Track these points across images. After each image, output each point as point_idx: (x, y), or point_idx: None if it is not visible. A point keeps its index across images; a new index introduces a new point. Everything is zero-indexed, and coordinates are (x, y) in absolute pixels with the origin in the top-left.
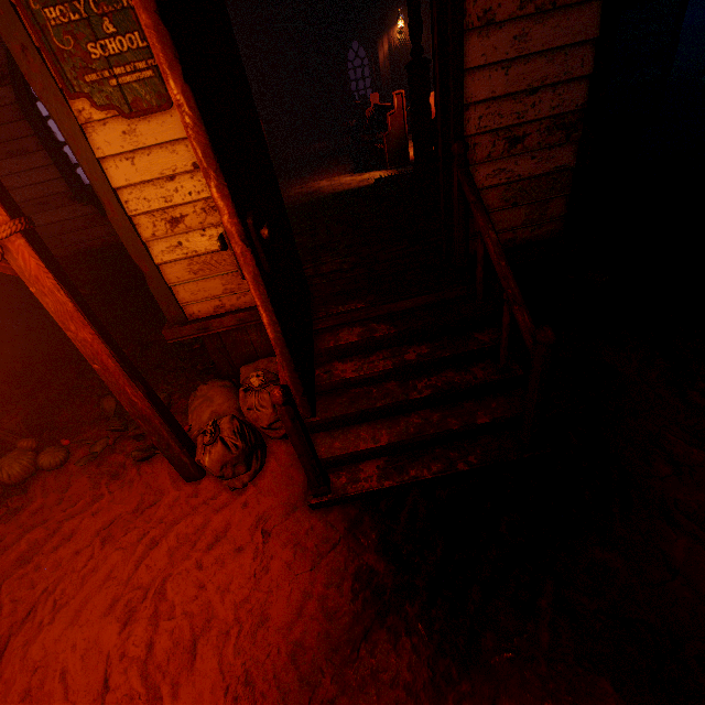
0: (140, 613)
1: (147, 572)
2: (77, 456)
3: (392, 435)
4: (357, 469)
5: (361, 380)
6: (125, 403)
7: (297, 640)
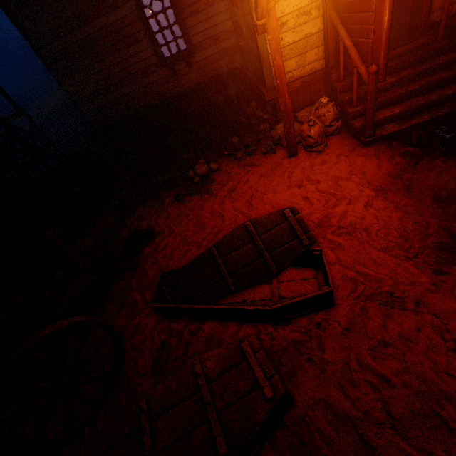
0: (304, 184)
1: (296, 178)
2: (223, 166)
3: (401, 108)
4: (383, 128)
5: (378, 90)
6: (282, 104)
7: (384, 172)
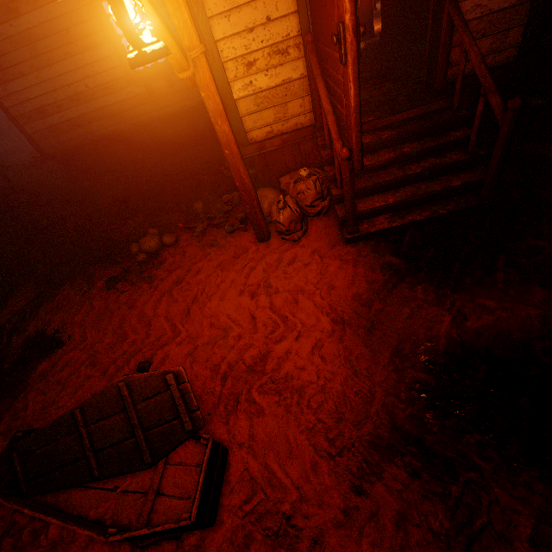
0: (259, 293)
1: (254, 278)
2: (182, 239)
3: (396, 198)
4: (373, 221)
5: (373, 168)
6: (237, 180)
7: (355, 292)
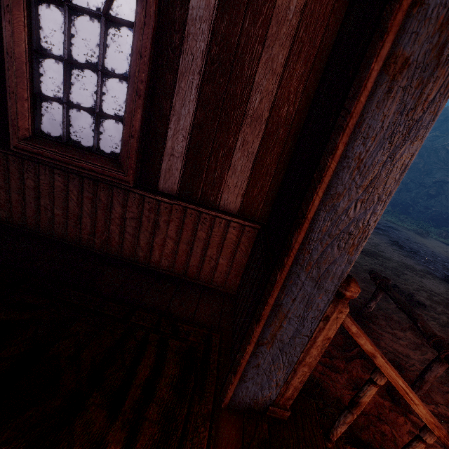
0: None
1: None
2: None
3: None
4: None
5: None
6: None
7: None
